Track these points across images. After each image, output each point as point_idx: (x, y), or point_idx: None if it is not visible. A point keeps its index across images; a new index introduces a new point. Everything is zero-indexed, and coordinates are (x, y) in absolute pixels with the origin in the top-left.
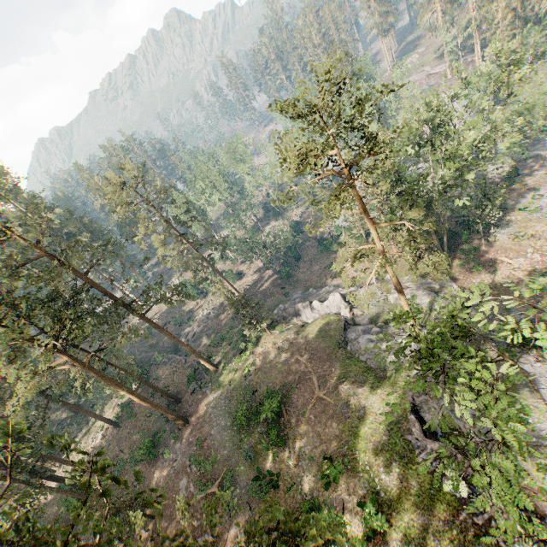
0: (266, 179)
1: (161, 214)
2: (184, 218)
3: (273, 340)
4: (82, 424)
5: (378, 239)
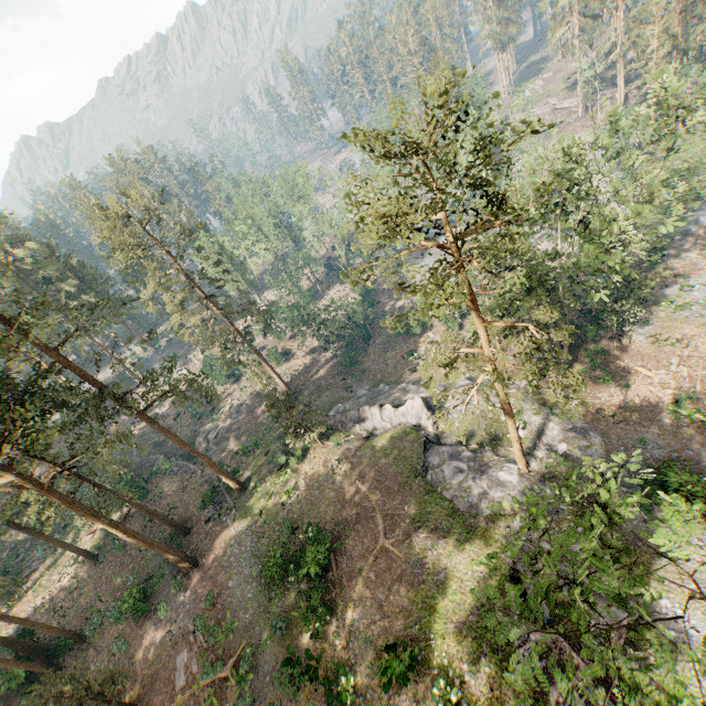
0: (332, 228)
1: (179, 267)
2: (214, 271)
3: (325, 455)
4: (47, 551)
5: (487, 342)
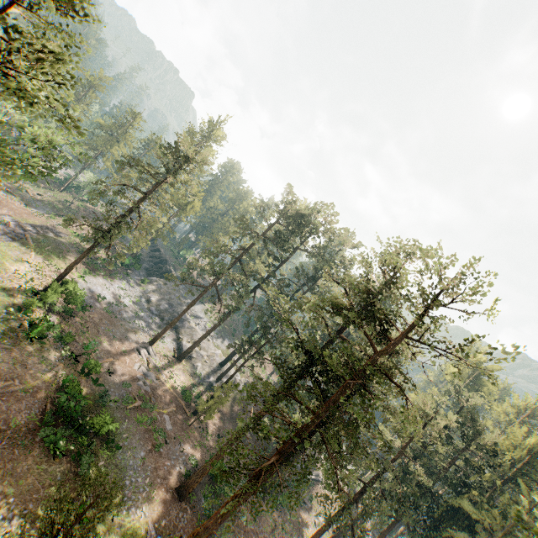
0: None
1: None
2: None
3: None
4: None
5: None
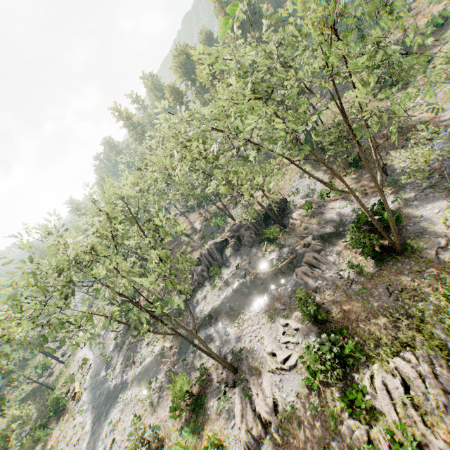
0: None
1: None
2: None
3: None
4: None
5: None
